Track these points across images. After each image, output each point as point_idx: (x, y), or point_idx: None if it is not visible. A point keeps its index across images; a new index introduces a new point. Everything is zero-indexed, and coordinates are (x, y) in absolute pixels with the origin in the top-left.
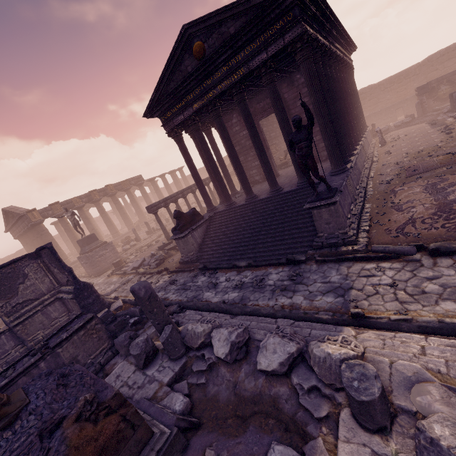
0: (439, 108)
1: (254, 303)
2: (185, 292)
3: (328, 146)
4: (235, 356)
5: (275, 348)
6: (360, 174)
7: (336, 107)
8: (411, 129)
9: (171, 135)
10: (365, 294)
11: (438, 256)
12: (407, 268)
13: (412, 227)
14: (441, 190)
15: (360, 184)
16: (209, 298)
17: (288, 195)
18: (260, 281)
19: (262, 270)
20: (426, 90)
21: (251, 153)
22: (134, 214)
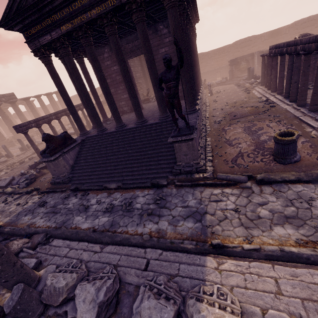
0: (240, 76)
1: (124, 229)
2: (54, 216)
3: (185, 90)
4: (103, 317)
5: (151, 315)
6: (201, 115)
7: (189, 60)
8: (226, 87)
9: (37, 54)
10: (218, 219)
11: (262, 185)
12: (244, 195)
13: (242, 160)
14: (254, 132)
15: (202, 122)
16: (79, 224)
17: (152, 127)
18: (129, 205)
19: (130, 192)
20: (235, 63)
21: (121, 87)
22: (8, 130)
